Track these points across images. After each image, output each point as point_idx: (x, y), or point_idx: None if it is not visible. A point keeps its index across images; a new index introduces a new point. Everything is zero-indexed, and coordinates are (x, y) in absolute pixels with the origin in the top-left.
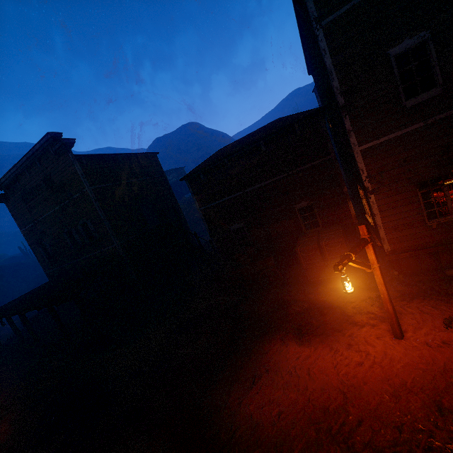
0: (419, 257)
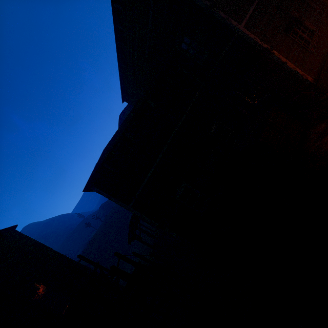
0: (324, 76)
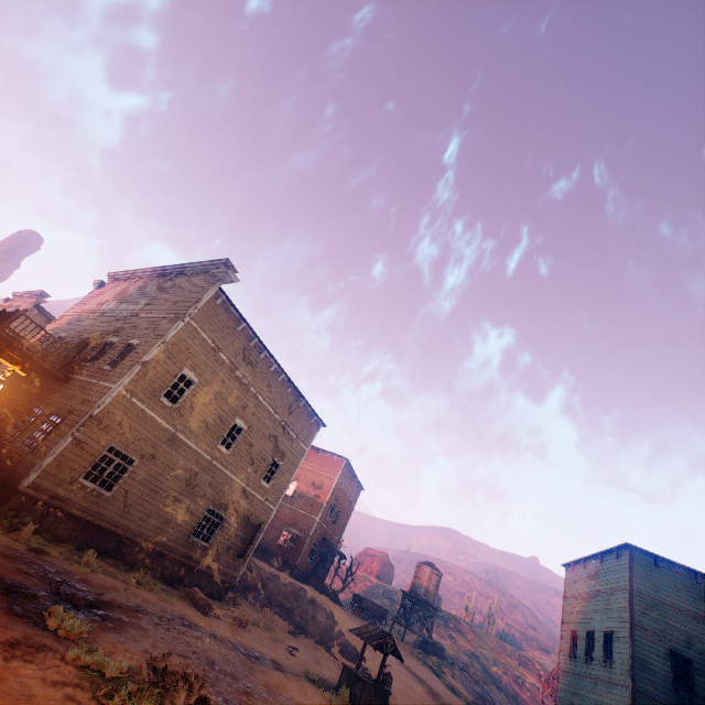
0: None
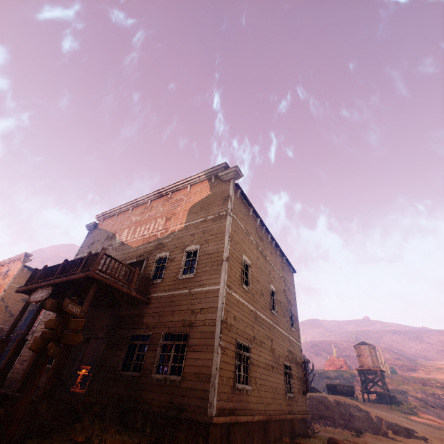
0: None
